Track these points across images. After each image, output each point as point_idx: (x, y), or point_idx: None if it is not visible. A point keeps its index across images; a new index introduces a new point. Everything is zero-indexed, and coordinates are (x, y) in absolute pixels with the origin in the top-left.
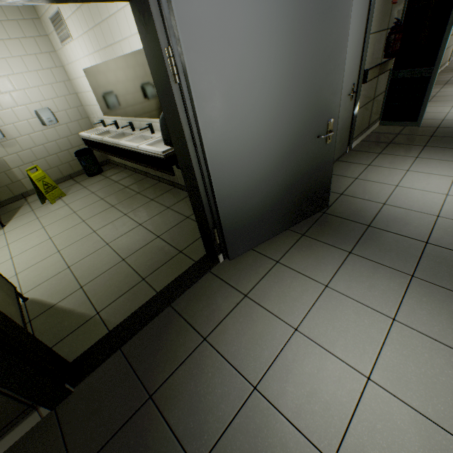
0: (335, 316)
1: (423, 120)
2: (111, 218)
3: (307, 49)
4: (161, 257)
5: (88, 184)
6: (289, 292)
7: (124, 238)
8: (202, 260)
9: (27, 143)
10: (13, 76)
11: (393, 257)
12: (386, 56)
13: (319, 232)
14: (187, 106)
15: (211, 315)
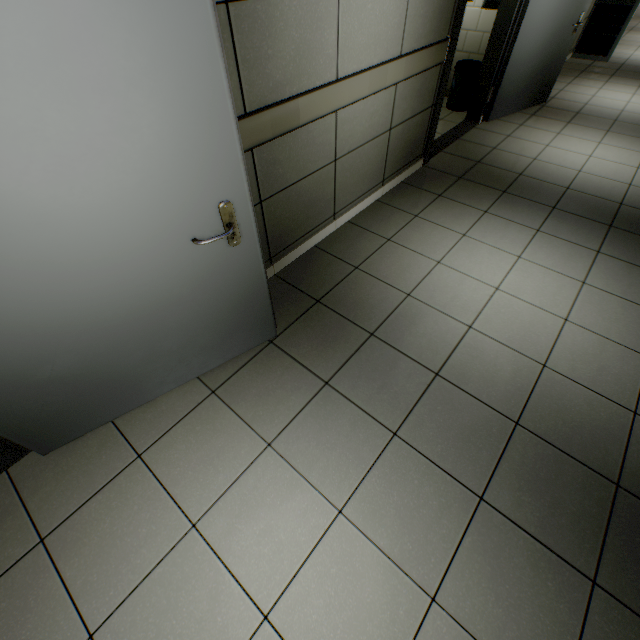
0: (567, 142)
1: (610, 58)
2: None
3: None
4: None
5: None
6: (536, 135)
7: None
8: (465, 122)
9: None
10: None
11: (596, 125)
12: None
13: (544, 115)
14: None
15: (491, 142)
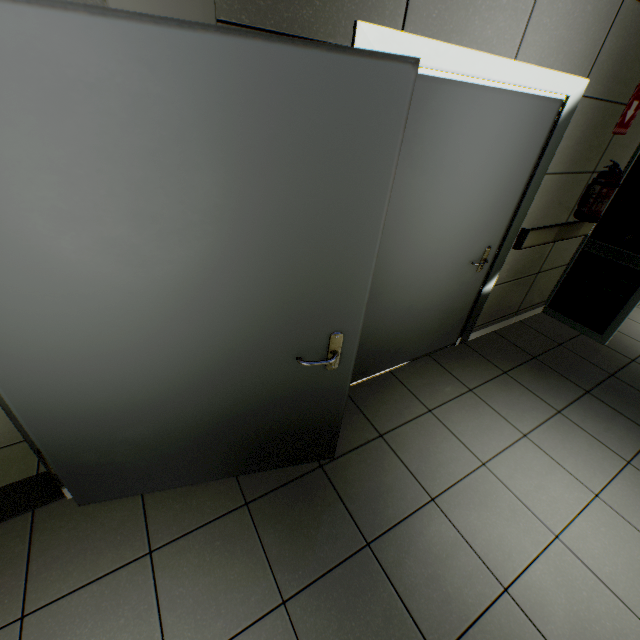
0: None
1: (618, 334)
2: None
3: (264, 198)
4: (3, 432)
5: None
6: None
7: None
8: (43, 478)
9: None
10: None
11: None
12: (577, 215)
13: (276, 512)
14: None
15: None
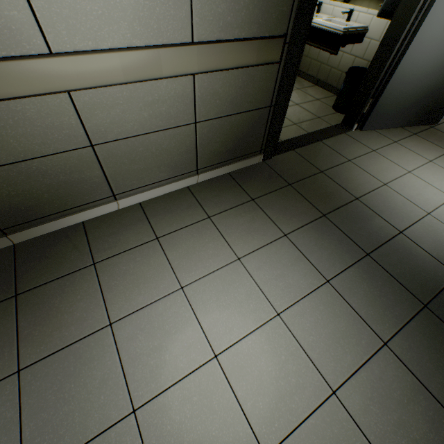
0: (435, 174)
1: None
2: None
3: None
4: (304, 117)
5: None
6: (404, 157)
7: None
8: (339, 126)
9: None
10: None
11: None
12: None
13: (427, 136)
14: None
15: (351, 152)
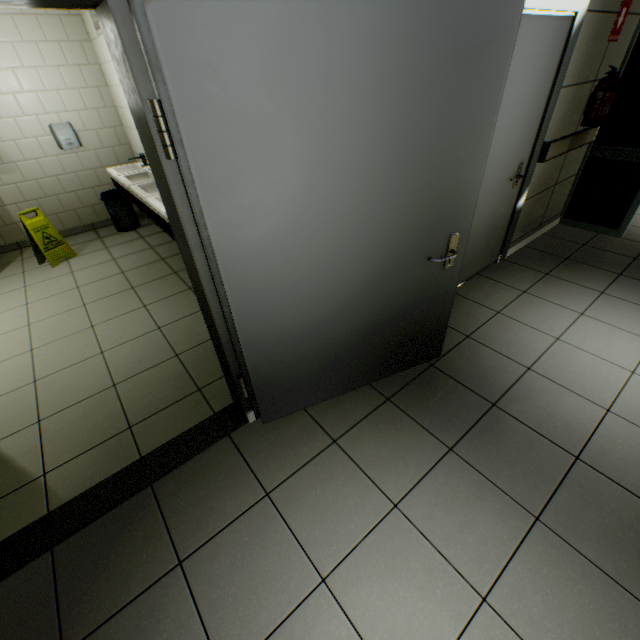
0: (392, 569)
1: (629, 228)
2: (123, 308)
3: (420, 122)
4: (167, 394)
5: (112, 243)
6: (334, 504)
7: (128, 348)
8: (223, 414)
9: (34, 171)
10: (21, 70)
11: (516, 475)
12: (584, 124)
13: (414, 400)
14: (191, 197)
15: (205, 519)
